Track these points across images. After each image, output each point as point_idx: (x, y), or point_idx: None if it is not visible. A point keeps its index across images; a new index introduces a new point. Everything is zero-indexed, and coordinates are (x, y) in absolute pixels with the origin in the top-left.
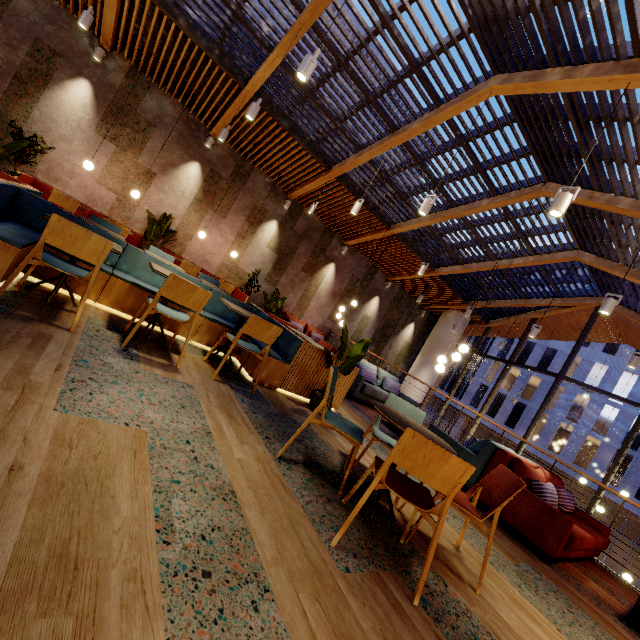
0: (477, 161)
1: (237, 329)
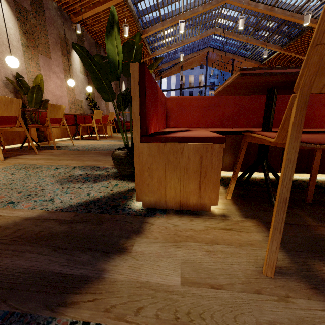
0: None
1: None
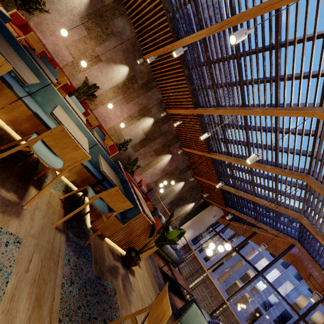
0: (278, 145)
1: (99, 183)
